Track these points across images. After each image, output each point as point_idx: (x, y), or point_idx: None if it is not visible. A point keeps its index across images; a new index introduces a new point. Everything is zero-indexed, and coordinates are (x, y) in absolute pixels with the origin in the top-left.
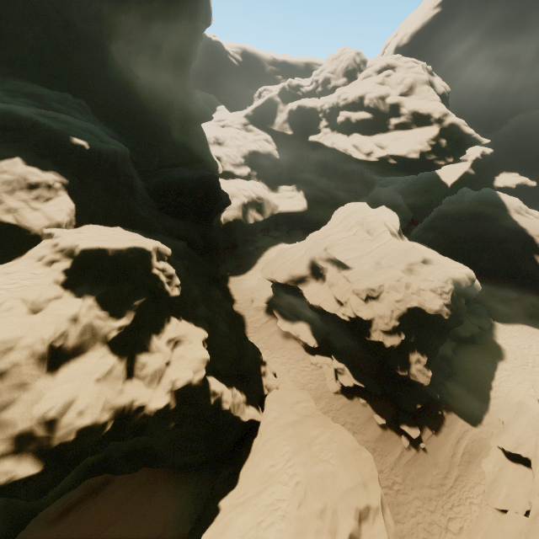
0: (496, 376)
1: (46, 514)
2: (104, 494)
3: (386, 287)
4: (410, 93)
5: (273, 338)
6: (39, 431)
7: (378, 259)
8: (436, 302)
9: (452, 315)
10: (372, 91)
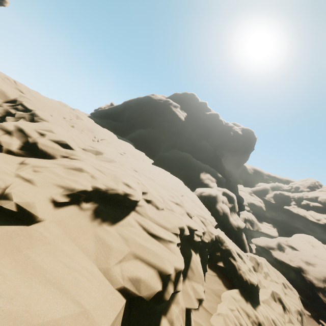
0: None
1: None
2: None
3: (318, 263)
4: None
5: None
6: (222, 207)
7: (315, 254)
8: None
9: None
10: (323, 196)
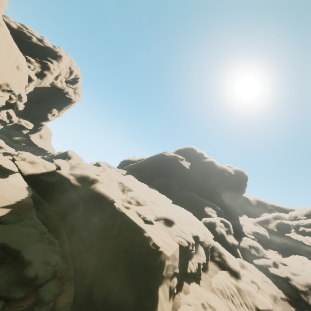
0: None
1: None
2: None
3: (302, 274)
4: None
5: None
6: (220, 230)
7: (302, 269)
8: None
9: None
10: None
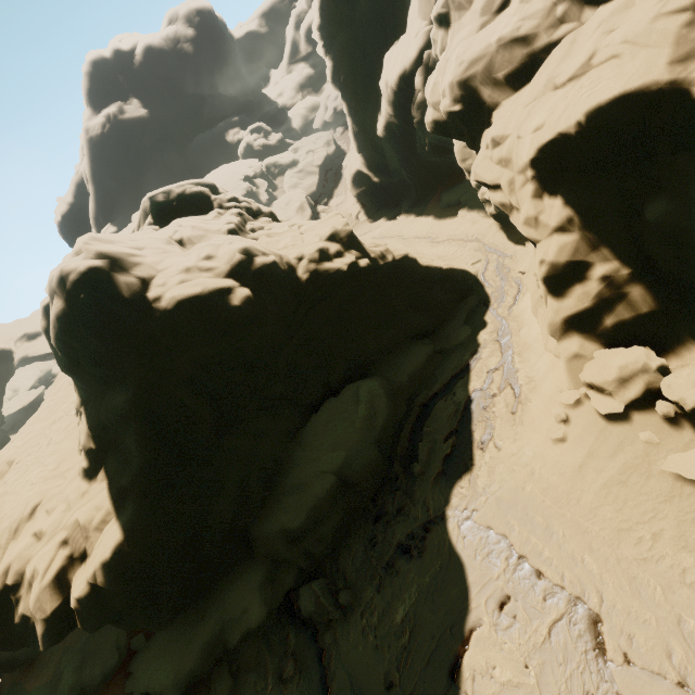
0: None
1: None
2: None
3: None
4: None
5: None
6: (258, 145)
7: None
8: None
9: None
10: None
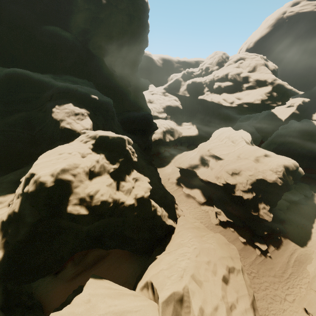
0: (315, 221)
1: (66, 277)
2: (95, 268)
3: (243, 168)
4: (254, 71)
5: (180, 197)
6: (87, 199)
7: (238, 155)
8: (273, 176)
9: (284, 184)
10: (232, 71)
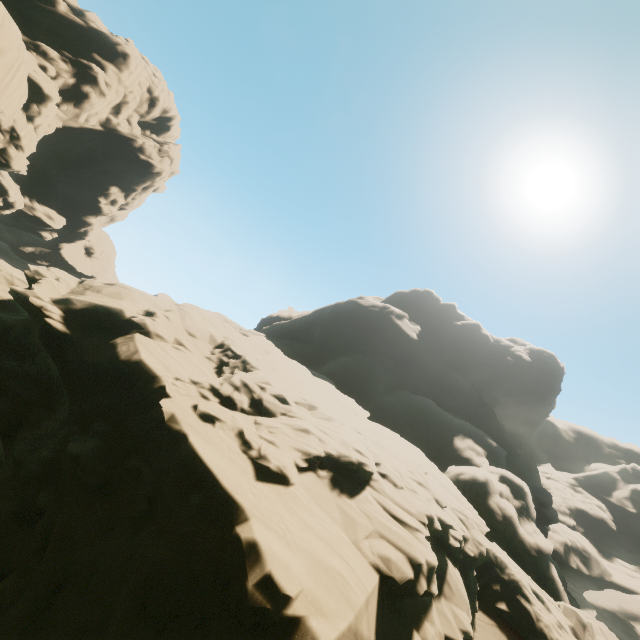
0: None
1: None
2: None
3: None
4: None
5: None
6: (501, 504)
7: None
8: None
9: None
10: None
